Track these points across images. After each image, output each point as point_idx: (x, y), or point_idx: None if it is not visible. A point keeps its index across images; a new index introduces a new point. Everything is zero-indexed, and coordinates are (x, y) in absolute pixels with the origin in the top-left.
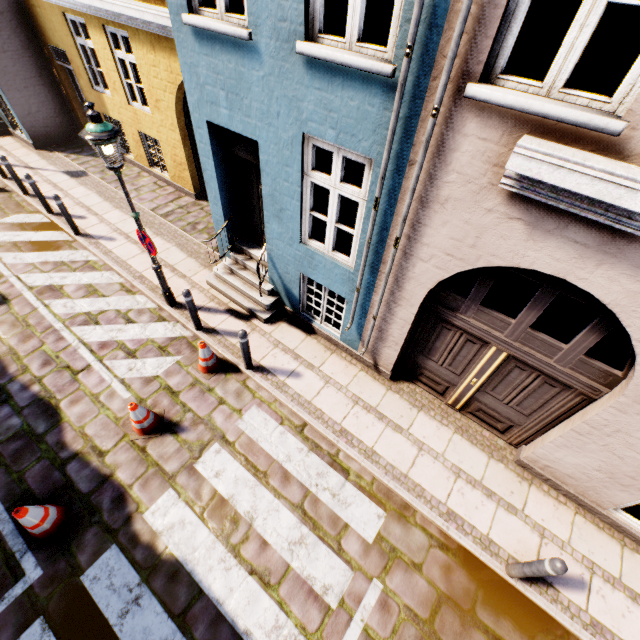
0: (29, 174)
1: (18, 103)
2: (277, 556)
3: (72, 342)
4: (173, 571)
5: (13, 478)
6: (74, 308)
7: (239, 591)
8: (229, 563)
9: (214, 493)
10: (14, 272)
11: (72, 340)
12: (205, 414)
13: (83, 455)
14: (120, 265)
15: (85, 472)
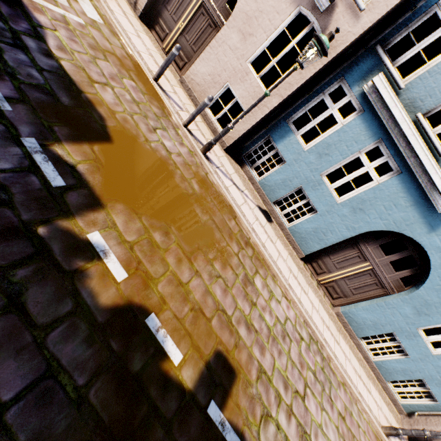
0: None
1: None
2: None
3: None
4: None
5: None
6: None
7: None
8: None
9: None
10: None
11: None
12: None
13: None
14: None
15: None
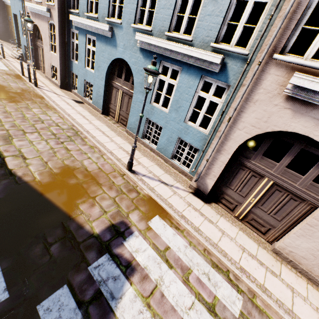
0: None
1: None
2: None
3: None
4: None
5: None
6: None
7: None
8: None
9: None
10: None
11: None
12: None
13: None
14: None
15: None
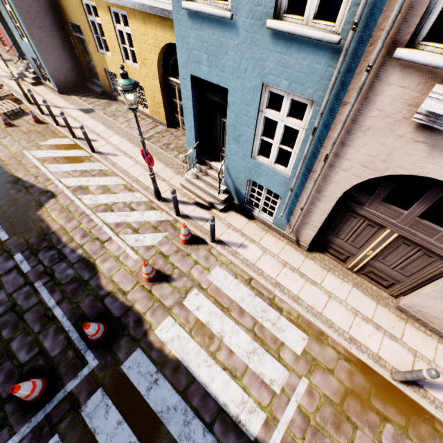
0: (62, 112)
1: (49, 63)
2: (239, 360)
3: (98, 223)
4: (176, 365)
5: (74, 306)
6: (97, 201)
7: (217, 379)
8: (210, 362)
9: (197, 320)
10: (57, 177)
11: (98, 221)
12: (186, 270)
13: (113, 293)
14: (123, 172)
15: (116, 304)
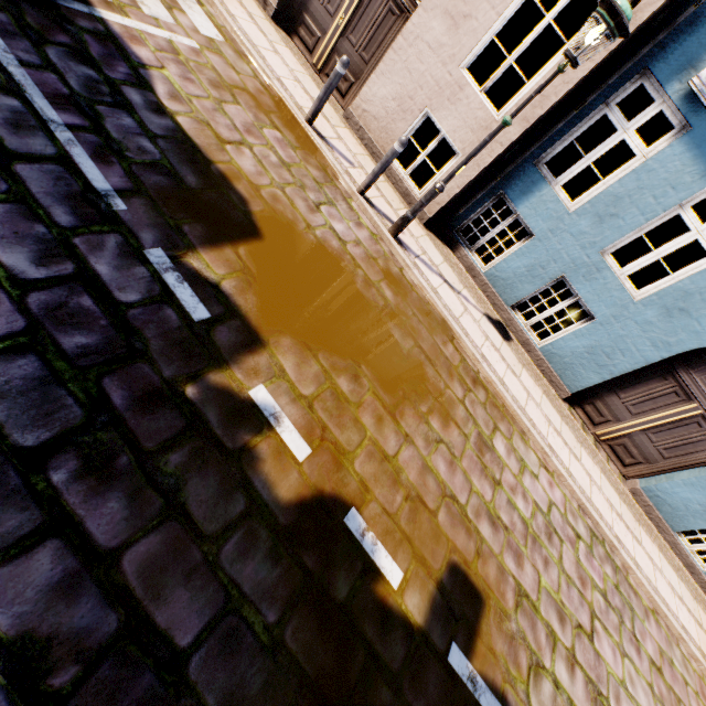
0: None
1: None
2: None
3: None
4: None
5: None
6: None
7: None
8: None
9: None
10: None
11: None
12: None
13: None
14: None
15: None
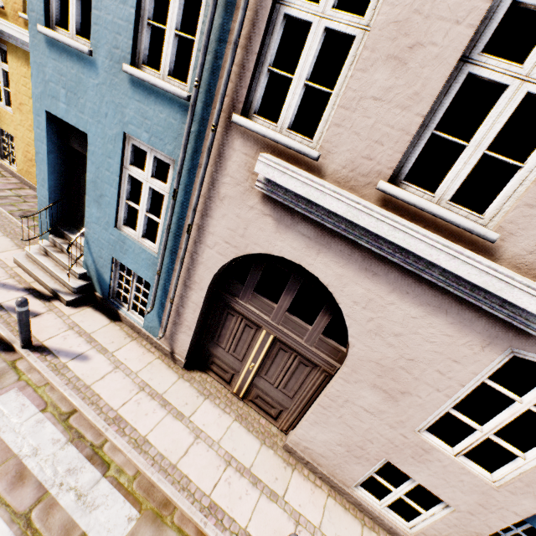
0: None
1: None
2: None
3: None
4: None
5: None
6: None
7: None
8: None
9: None
10: None
11: None
12: None
13: None
14: None
15: None
